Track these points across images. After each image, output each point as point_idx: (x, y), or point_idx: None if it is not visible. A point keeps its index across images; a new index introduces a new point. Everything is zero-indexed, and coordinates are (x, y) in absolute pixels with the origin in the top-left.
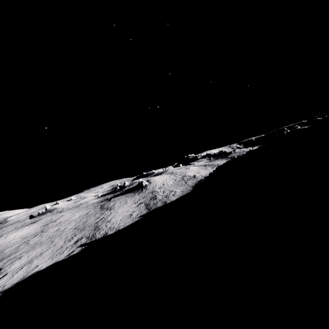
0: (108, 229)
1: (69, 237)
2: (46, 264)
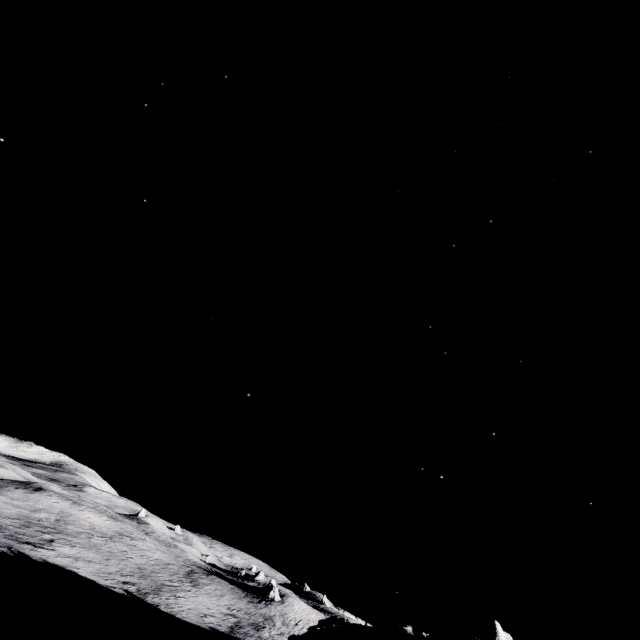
0: (166, 603)
1: (125, 571)
2: (86, 574)
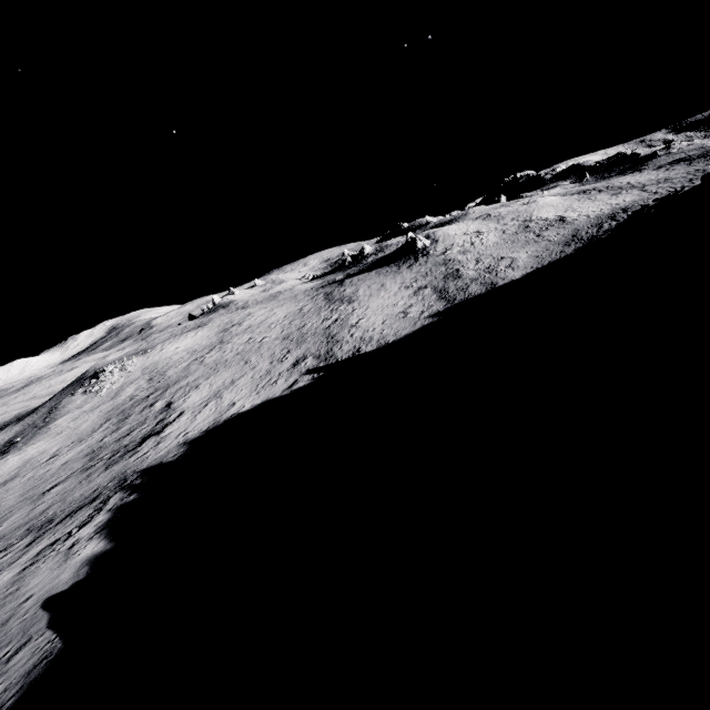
0: (359, 341)
1: (277, 355)
2: (250, 403)
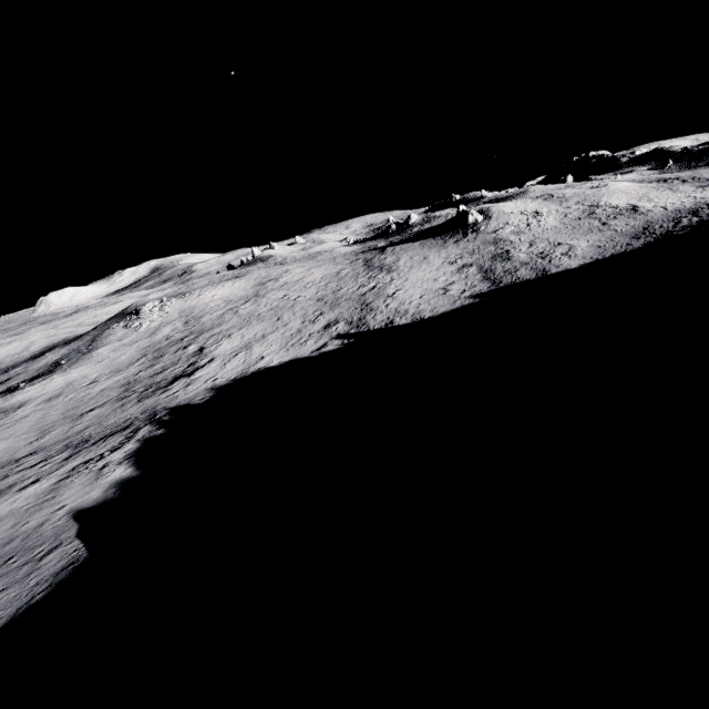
0: (394, 312)
1: (309, 316)
2: (278, 359)
